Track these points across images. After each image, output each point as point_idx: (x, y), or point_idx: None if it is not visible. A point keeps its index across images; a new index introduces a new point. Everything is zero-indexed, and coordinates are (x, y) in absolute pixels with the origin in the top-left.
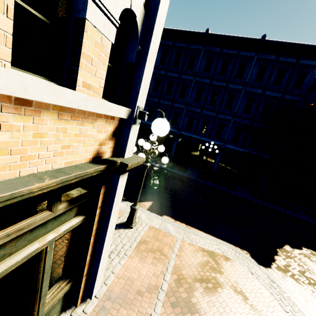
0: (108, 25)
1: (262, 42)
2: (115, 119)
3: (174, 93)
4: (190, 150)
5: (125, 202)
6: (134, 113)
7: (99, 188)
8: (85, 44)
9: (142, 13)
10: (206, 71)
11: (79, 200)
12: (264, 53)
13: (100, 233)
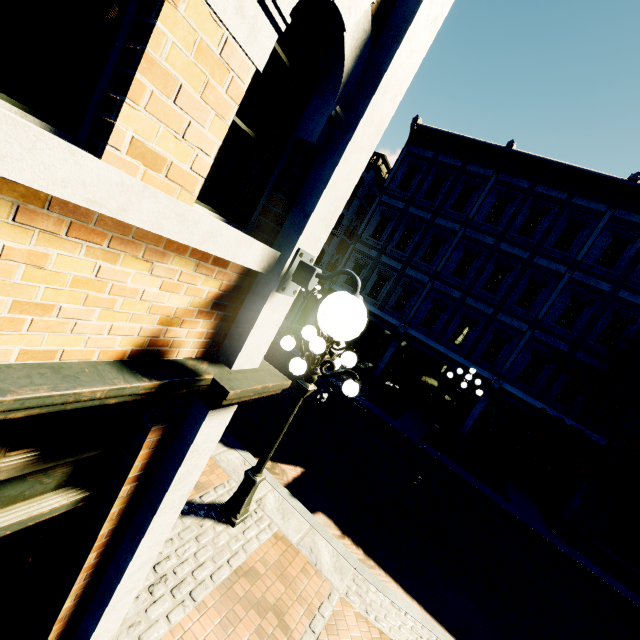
0: (253, 15)
1: (630, 187)
2: (229, 266)
3: (413, 248)
4: (421, 372)
5: (242, 452)
6: (284, 264)
7: (146, 430)
8: (163, 38)
9: (364, 27)
10: (490, 221)
11: (76, 452)
12: (630, 209)
13: (124, 542)
